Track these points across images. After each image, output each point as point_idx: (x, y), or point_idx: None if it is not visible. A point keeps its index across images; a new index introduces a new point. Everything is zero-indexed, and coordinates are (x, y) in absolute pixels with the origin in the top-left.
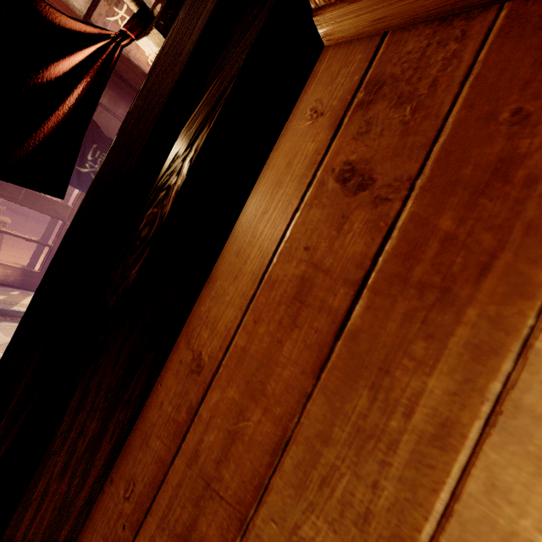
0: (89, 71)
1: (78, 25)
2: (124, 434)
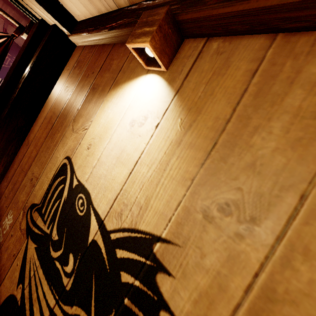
0: (0, 47)
1: None
2: (8, 166)
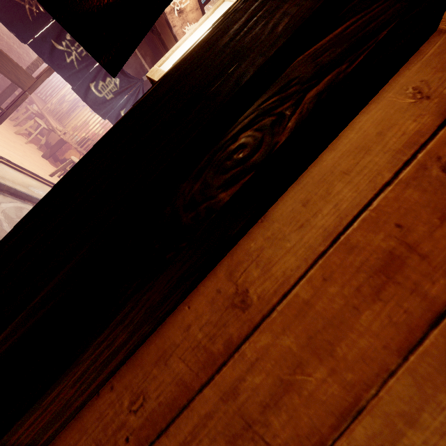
0: None
1: None
2: (137, 346)
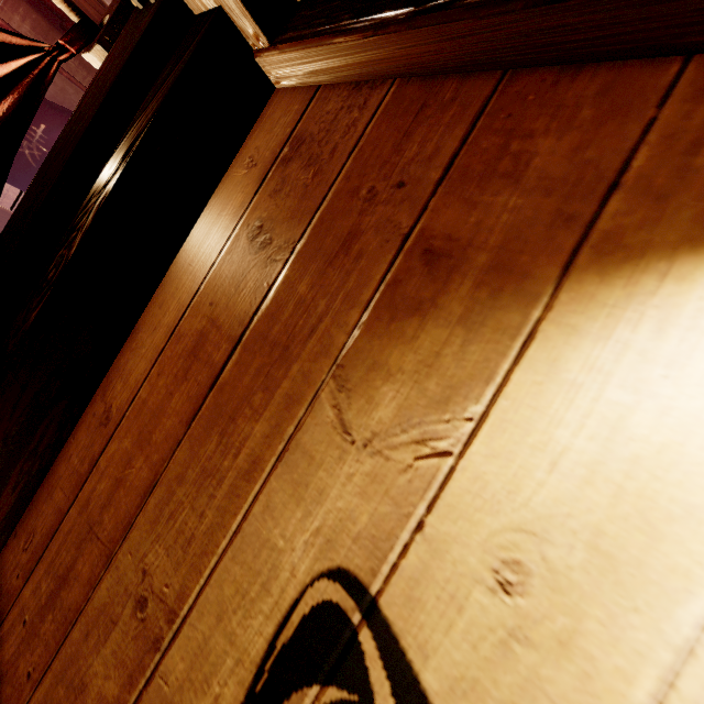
0: (16, 88)
1: (1, 36)
2: (32, 488)
